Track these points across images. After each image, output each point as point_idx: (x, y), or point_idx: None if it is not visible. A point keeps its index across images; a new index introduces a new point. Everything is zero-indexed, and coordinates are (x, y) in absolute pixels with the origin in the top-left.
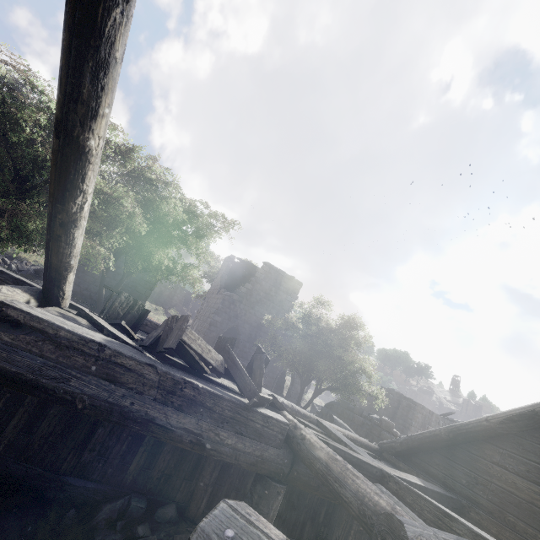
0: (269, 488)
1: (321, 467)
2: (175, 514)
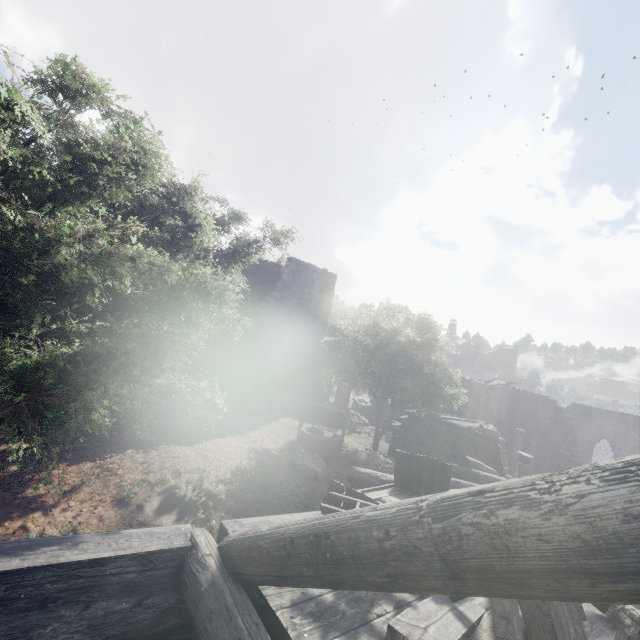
0: None
1: None
2: None
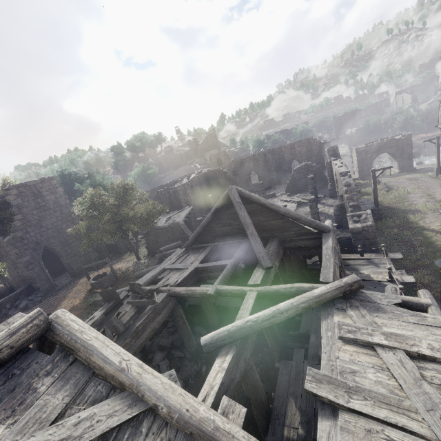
0: (176, 309)
1: (186, 295)
2: (151, 342)
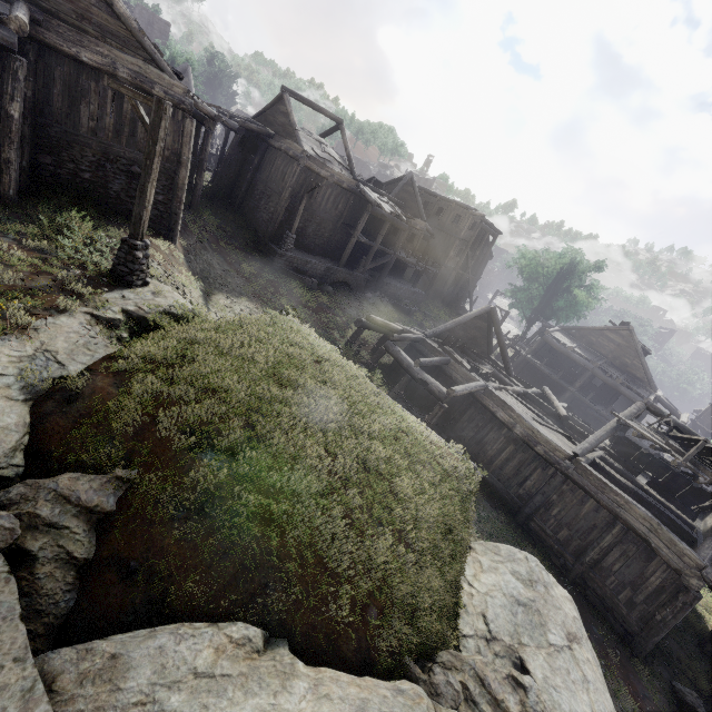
0: None
1: None
2: None
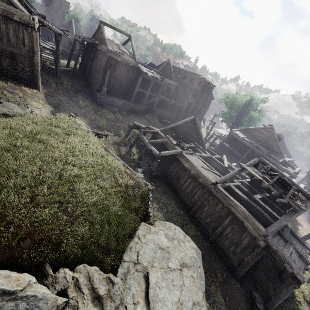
0: None
1: None
2: None
